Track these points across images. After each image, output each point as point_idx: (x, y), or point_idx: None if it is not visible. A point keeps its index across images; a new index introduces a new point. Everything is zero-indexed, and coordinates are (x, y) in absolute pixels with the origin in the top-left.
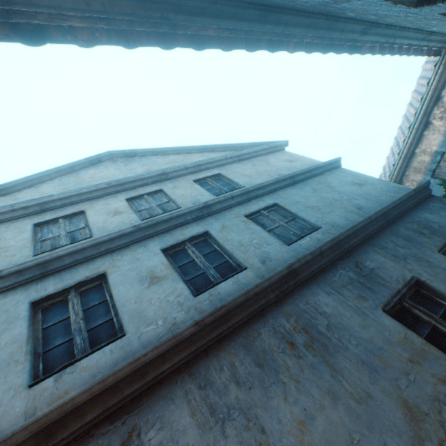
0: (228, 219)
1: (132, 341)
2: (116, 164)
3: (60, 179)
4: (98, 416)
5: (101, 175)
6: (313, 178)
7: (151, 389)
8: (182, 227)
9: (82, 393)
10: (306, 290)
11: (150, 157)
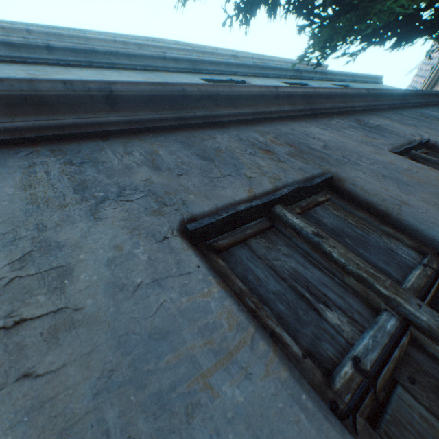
0: (319, 83)
1: None
2: None
3: None
4: (330, 109)
5: None
6: (366, 84)
7: (351, 113)
8: (284, 79)
9: (321, 88)
10: (415, 109)
11: None
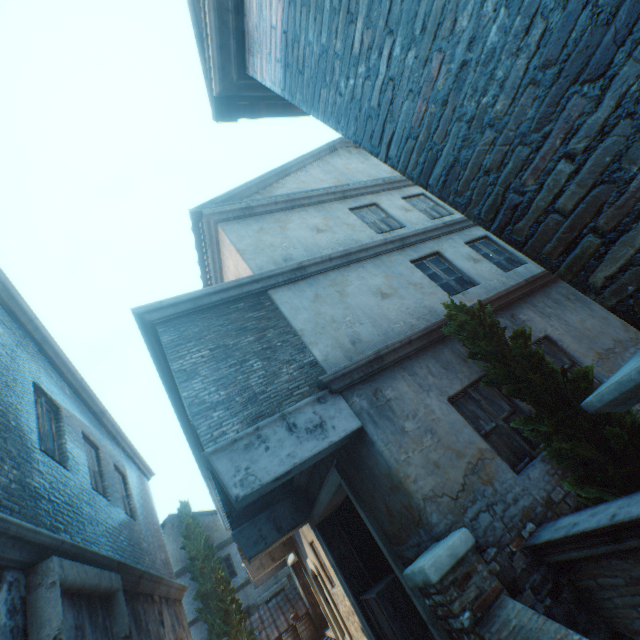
0: None
1: (487, 287)
2: (353, 155)
3: (318, 166)
4: (496, 308)
5: (353, 167)
6: None
7: (510, 304)
8: (468, 230)
9: (493, 296)
10: None
11: None
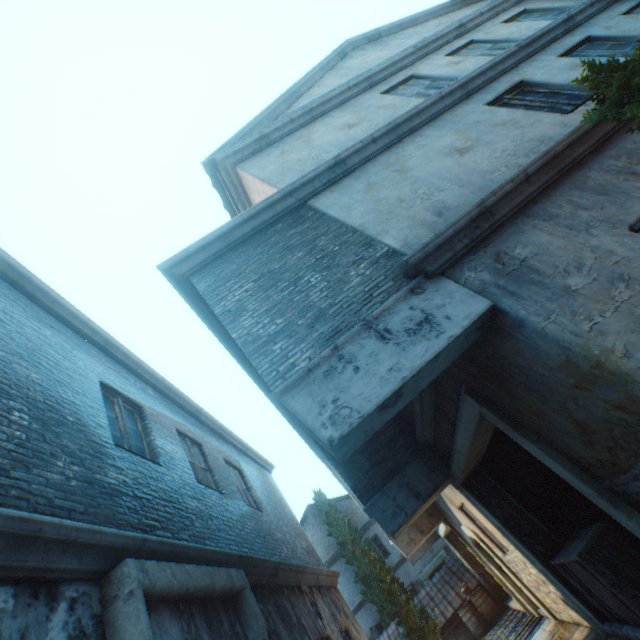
0: (603, 24)
1: None
2: (368, 50)
3: (330, 76)
4: None
5: (371, 59)
6: None
7: None
8: (555, 43)
9: None
10: None
11: (399, 33)
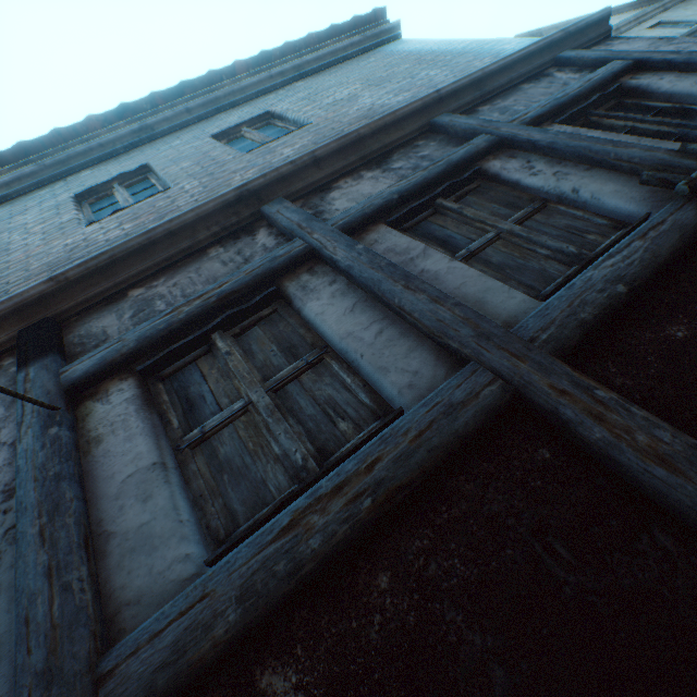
0: None
1: None
2: None
3: None
4: None
5: None
6: None
7: None
8: None
9: None
10: None
11: None
